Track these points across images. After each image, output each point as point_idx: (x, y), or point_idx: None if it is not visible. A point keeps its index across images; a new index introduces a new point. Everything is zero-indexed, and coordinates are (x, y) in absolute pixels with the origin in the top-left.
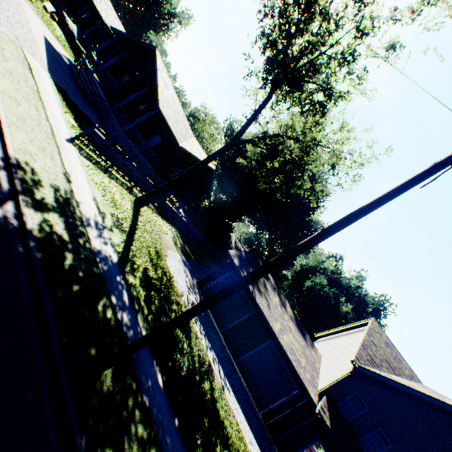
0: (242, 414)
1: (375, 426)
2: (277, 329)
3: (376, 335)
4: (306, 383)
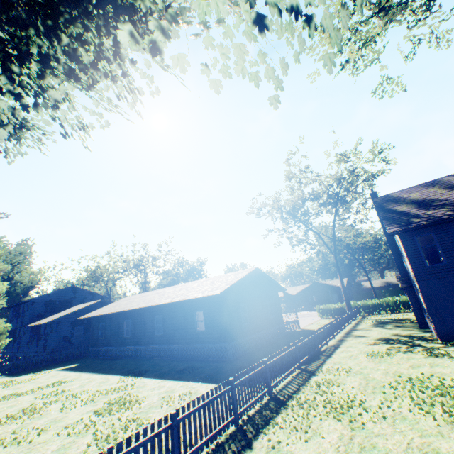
0: None
1: None
2: None
3: None
4: None
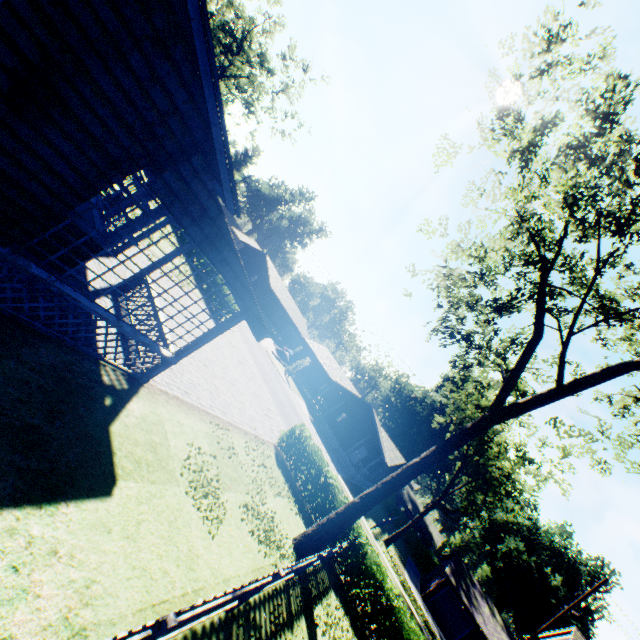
0: None
1: None
2: None
3: None
4: None
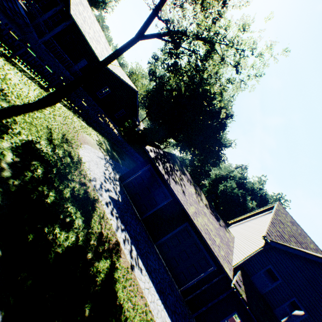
0: (156, 293)
1: (289, 297)
2: (192, 212)
3: (282, 216)
4: (221, 259)
